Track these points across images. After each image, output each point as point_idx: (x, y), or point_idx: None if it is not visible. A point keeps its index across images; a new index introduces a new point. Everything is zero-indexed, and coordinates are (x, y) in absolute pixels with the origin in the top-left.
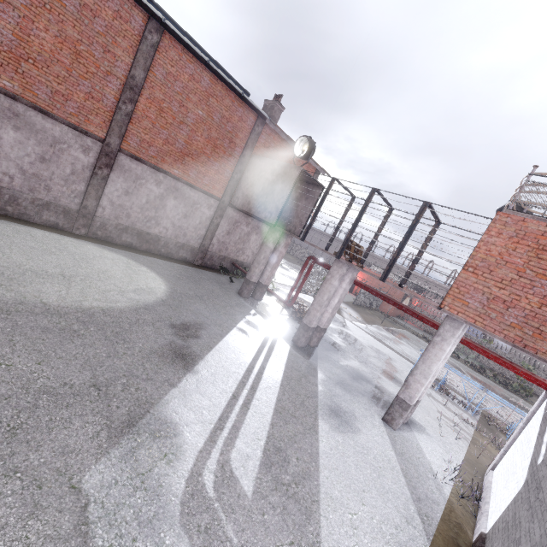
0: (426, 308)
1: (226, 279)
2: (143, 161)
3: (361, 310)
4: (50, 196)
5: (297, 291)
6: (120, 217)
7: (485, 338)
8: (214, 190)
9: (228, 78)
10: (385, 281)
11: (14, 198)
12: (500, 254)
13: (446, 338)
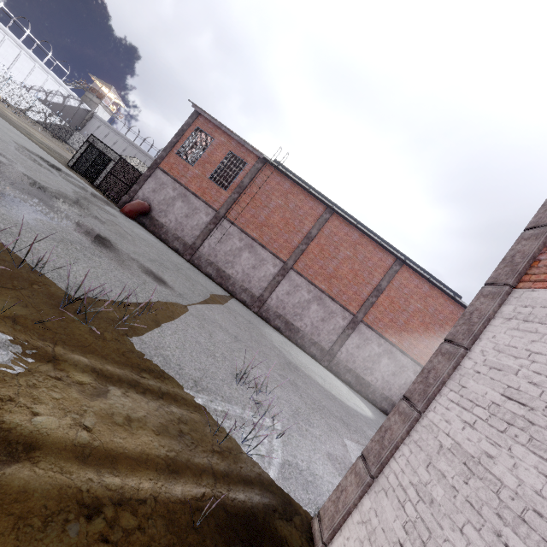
0: None
1: None
2: (373, 329)
3: None
4: (318, 339)
5: None
6: (349, 361)
7: None
8: (421, 359)
9: (443, 286)
10: None
11: (303, 336)
12: None
13: None
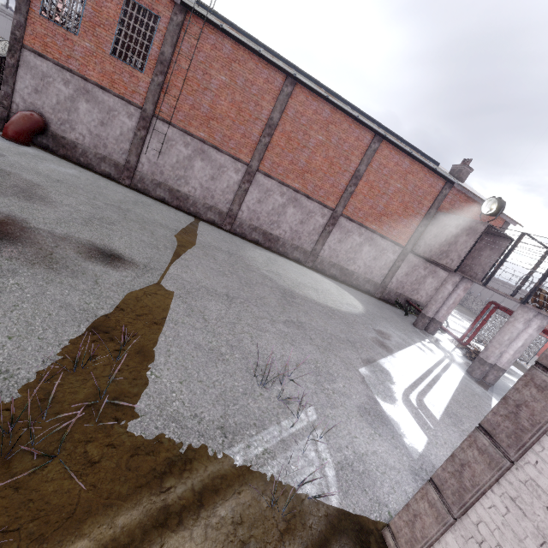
0: None
1: (401, 312)
2: (353, 221)
3: None
4: (300, 242)
5: (474, 332)
6: (332, 257)
7: None
8: (399, 239)
9: (422, 155)
10: None
11: (284, 243)
12: None
13: None
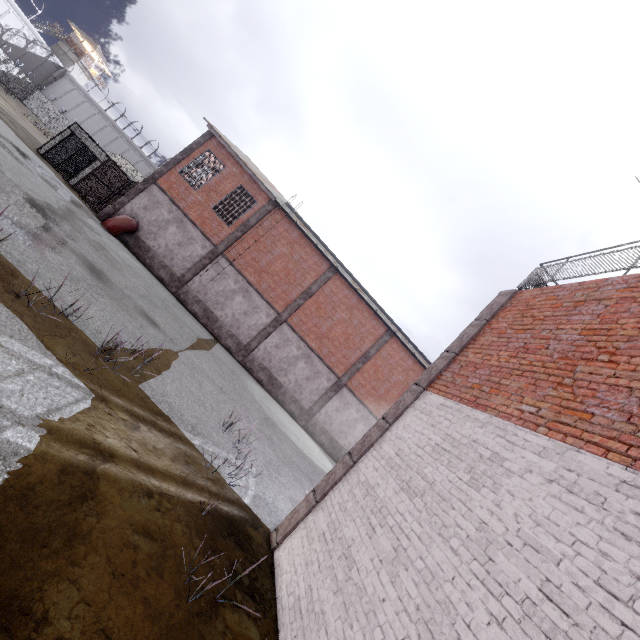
0: None
1: None
2: (355, 395)
3: None
4: (300, 397)
5: None
6: (326, 423)
7: None
8: None
9: (427, 362)
10: None
11: (285, 392)
12: None
13: None
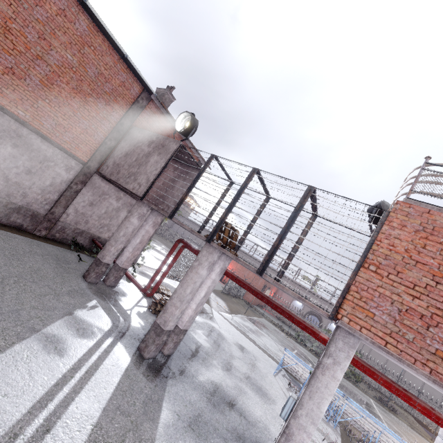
0: (279, 298)
1: (77, 256)
2: None
3: (228, 299)
4: None
5: (161, 279)
6: None
7: (322, 326)
8: (77, 150)
9: None
10: (263, 275)
11: None
12: (407, 251)
13: (339, 360)
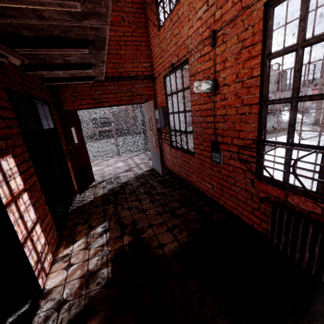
0: None
1: None
2: None
3: None
4: None
5: None
6: None
7: None
8: None
9: None
10: None
11: None
12: None
13: None
